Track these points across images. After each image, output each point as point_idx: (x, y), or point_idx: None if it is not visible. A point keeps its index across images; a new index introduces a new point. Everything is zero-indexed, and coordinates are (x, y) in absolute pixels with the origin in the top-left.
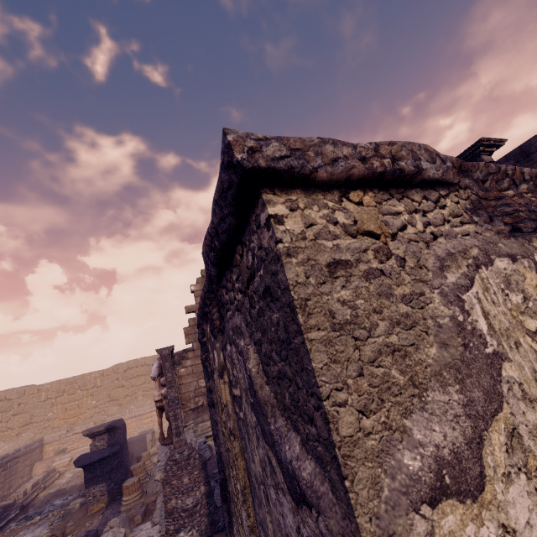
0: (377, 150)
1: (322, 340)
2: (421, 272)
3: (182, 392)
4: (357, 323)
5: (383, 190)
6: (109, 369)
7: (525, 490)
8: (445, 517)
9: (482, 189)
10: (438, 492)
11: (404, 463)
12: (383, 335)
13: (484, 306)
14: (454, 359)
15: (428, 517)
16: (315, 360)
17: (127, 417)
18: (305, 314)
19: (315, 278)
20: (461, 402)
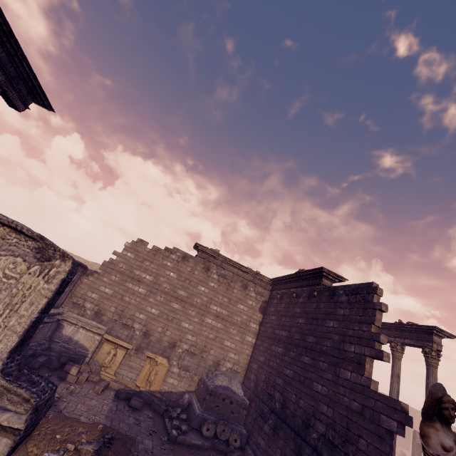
0: (13, 222)
1: None
2: None
3: (76, 290)
4: None
5: (15, 230)
6: (90, 262)
7: None
8: None
9: (47, 246)
10: None
11: None
12: None
13: (1, 261)
14: None
15: None
16: None
17: None
18: None
19: None
20: None
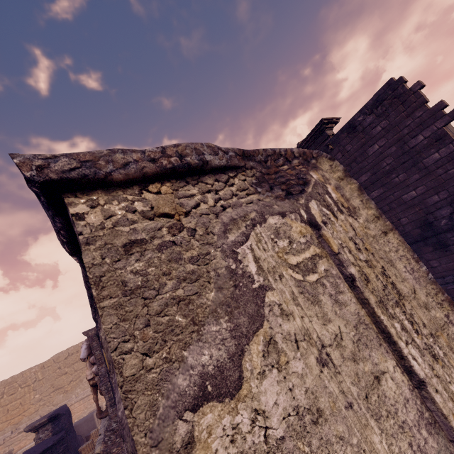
0: (164, 152)
1: (114, 305)
2: (208, 237)
3: None
4: (148, 286)
5: (181, 180)
6: (49, 360)
7: (276, 380)
8: (206, 416)
9: (266, 167)
10: (201, 400)
11: (178, 384)
12: (171, 291)
13: (256, 254)
14: (226, 298)
15: (190, 420)
16: (105, 323)
17: (74, 401)
18: (99, 288)
19: (111, 258)
20: (229, 328)
